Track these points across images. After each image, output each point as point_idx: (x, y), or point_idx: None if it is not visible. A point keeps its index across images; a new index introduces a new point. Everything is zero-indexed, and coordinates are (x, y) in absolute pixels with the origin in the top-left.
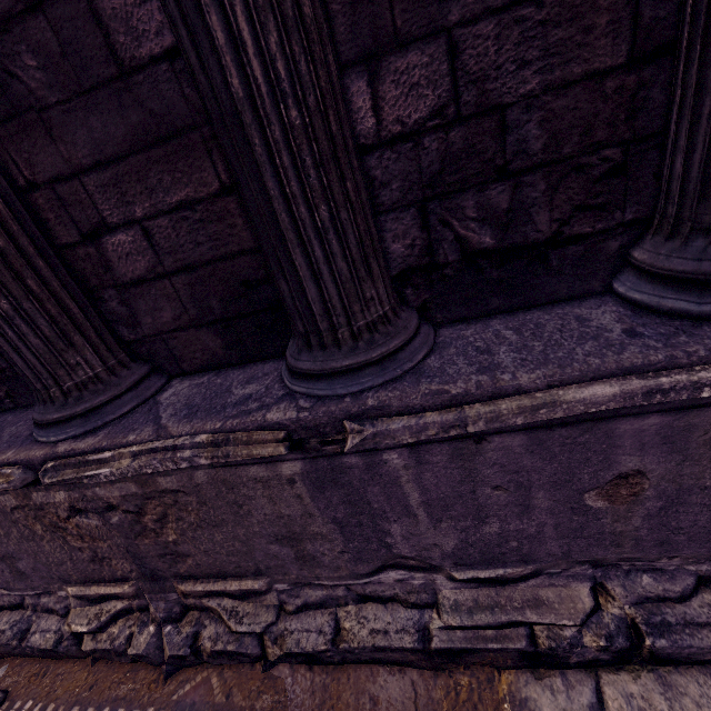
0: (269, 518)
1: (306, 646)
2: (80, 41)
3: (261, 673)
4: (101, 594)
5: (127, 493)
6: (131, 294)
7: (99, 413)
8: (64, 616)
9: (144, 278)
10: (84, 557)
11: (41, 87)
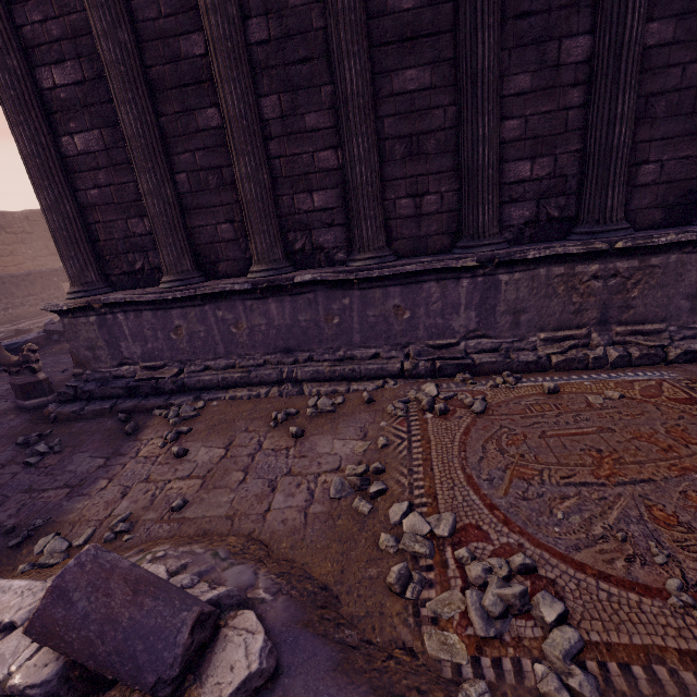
0: (690, 283)
1: (694, 348)
2: (685, 102)
3: (664, 366)
4: (564, 336)
5: (629, 267)
6: (636, 190)
7: (628, 230)
8: (533, 350)
9: (647, 184)
10: (571, 309)
11: (660, 112)
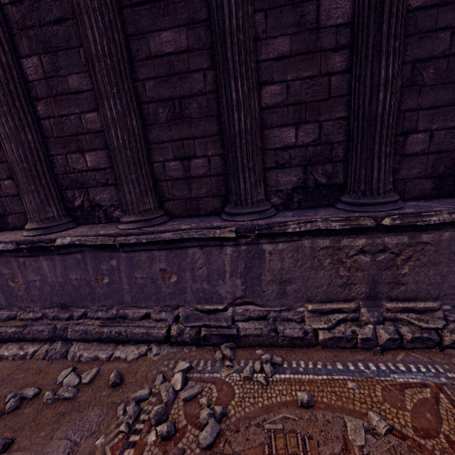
0: None
1: None
2: (454, 68)
3: (439, 352)
4: (332, 309)
5: (399, 242)
6: (405, 160)
7: (397, 203)
8: (300, 322)
9: (416, 153)
10: (339, 282)
11: (428, 79)
